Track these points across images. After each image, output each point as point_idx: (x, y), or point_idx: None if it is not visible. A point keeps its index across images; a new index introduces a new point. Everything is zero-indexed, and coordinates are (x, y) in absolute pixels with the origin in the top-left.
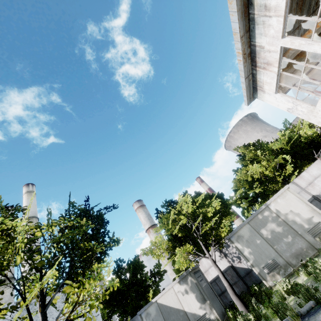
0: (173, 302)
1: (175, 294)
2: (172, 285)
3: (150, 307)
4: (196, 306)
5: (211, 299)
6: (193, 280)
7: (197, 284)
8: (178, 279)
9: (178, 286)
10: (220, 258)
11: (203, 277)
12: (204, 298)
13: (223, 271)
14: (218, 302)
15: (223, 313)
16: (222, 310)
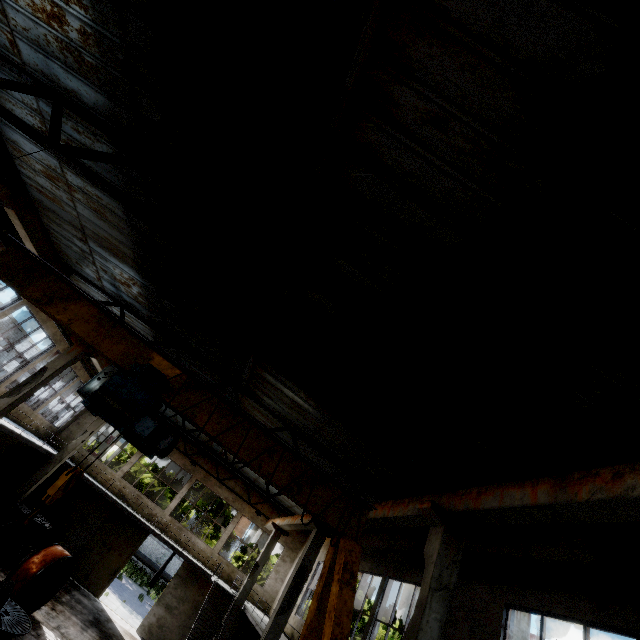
0: None
1: None
2: None
3: None
4: None
5: None
6: None
7: None
8: None
9: None
10: None
11: None
12: None
13: None
14: None
15: None
16: None
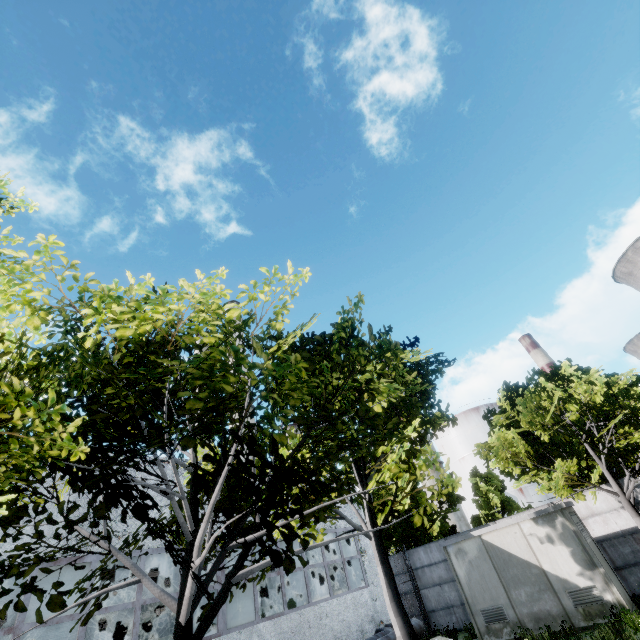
0: (517, 547)
1: (522, 537)
2: (519, 520)
3: (467, 541)
4: (570, 568)
5: (604, 568)
6: (568, 524)
7: (577, 534)
8: (533, 513)
9: (531, 525)
10: (621, 505)
11: (583, 527)
12: (592, 561)
13: (626, 531)
14: (616, 579)
15: (628, 600)
16: (626, 596)
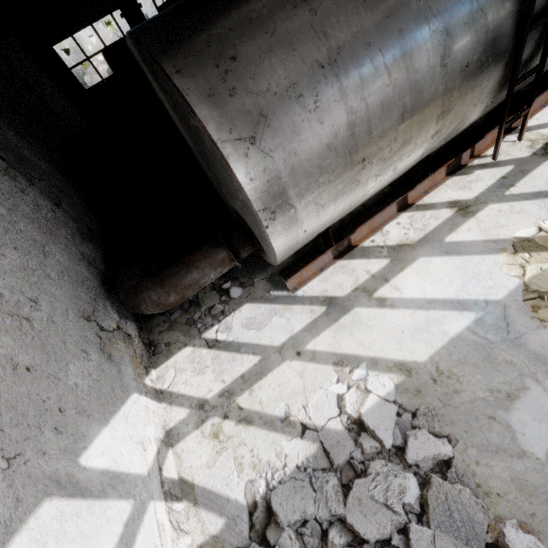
0: None
1: None
2: None
3: None
4: None
5: None
6: None
7: None
8: None
9: None
10: None
11: None
12: None
13: None
14: None
15: None
16: None
